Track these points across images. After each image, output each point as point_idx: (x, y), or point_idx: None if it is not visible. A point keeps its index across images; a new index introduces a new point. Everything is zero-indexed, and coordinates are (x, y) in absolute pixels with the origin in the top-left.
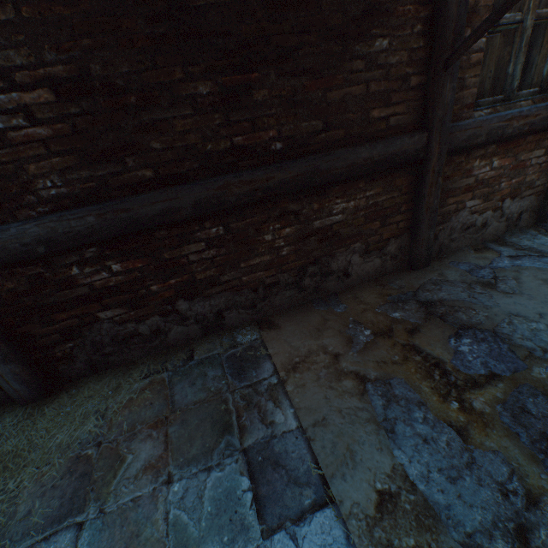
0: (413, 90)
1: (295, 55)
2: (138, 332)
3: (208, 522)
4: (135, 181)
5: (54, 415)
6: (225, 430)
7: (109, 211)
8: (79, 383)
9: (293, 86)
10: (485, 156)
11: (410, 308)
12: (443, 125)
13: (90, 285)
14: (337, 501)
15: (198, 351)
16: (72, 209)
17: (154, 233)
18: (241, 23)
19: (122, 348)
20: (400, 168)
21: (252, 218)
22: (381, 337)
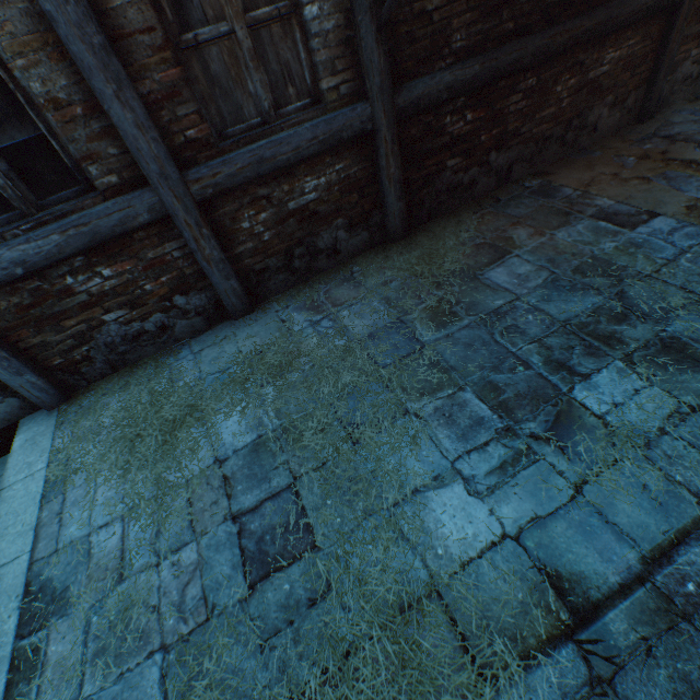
0: None
1: None
2: (461, 183)
3: (594, 237)
4: (501, 35)
5: (428, 240)
6: (567, 215)
7: (487, 61)
8: (422, 228)
9: None
10: None
11: (656, 142)
12: None
13: (451, 134)
14: (662, 215)
15: (499, 197)
16: (465, 60)
17: (497, 84)
18: None
19: (449, 198)
20: (657, 15)
21: (554, 70)
22: (641, 161)
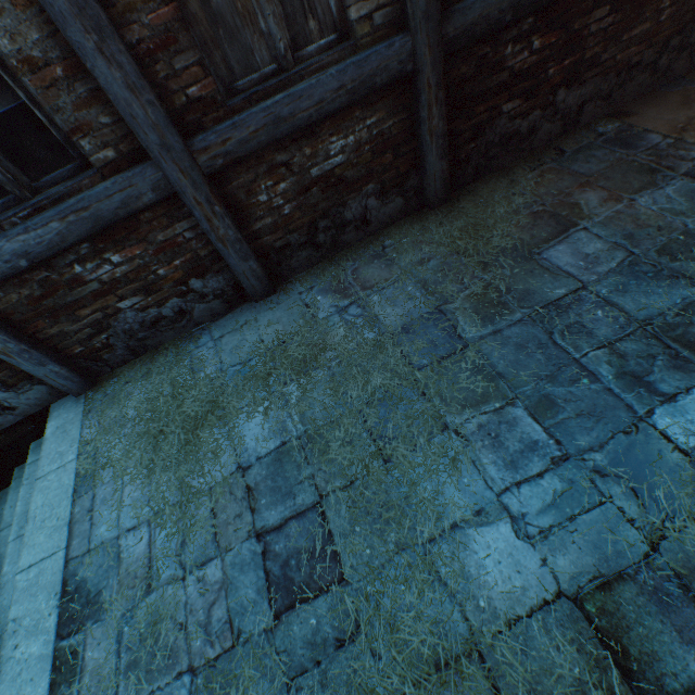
0: None
1: None
2: (518, 132)
3: (688, 203)
4: None
5: (474, 206)
6: (652, 172)
7: None
8: (466, 190)
9: None
10: None
11: None
12: None
13: (510, 70)
14: None
15: (564, 147)
16: None
17: None
18: None
19: (501, 151)
20: None
21: None
22: None
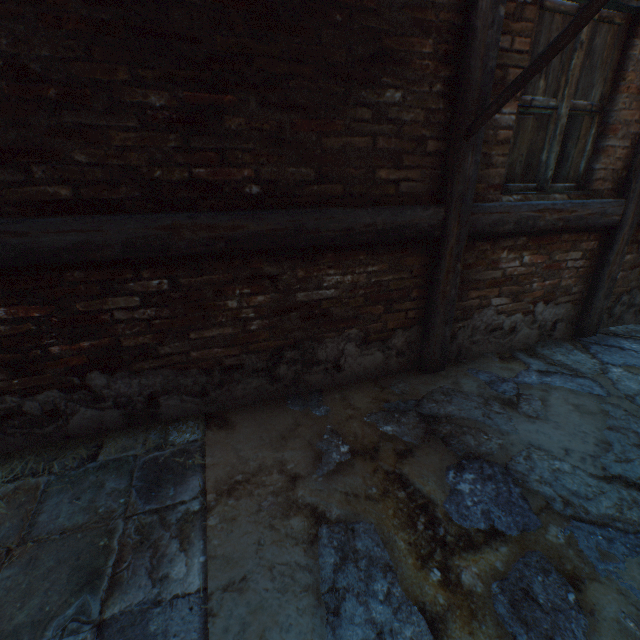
0: (430, 156)
1: (285, 85)
2: (22, 410)
3: None
4: (43, 199)
5: None
6: (88, 583)
7: None
8: None
9: (279, 121)
10: (515, 248)
11: (408, 422)
12: (463, 202)
13: None
14: None
15: (108, 448)
16: None
17: (64, 273)
18: (216, 33)
19: None
20: (412, 244)
21: (211, 275)
22: (361, 458)
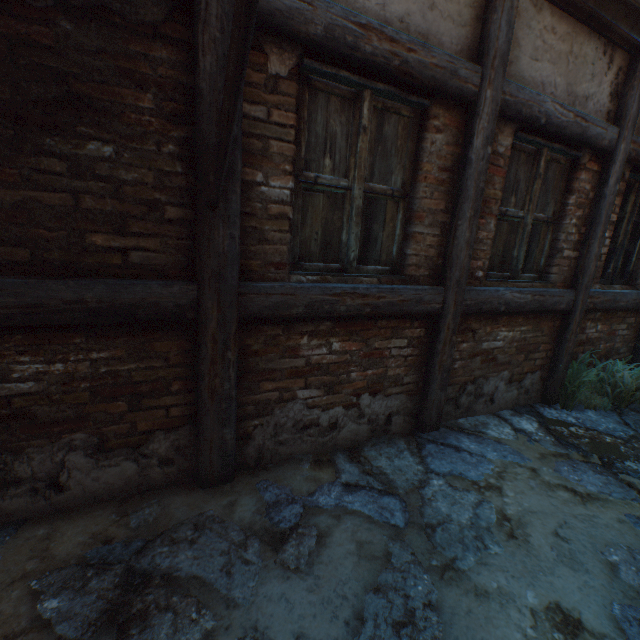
0: (173, 223)
1: None
2: None
3: None
4: None
5: None
6: None
7: None
8: None
9: None
10: (319, 333)
11: (95, 587)
12: (222, 280)
13: None
14: None
15: None
16: None
17: None
18: None
19: None
20: (162, 325)
21: None
22: None
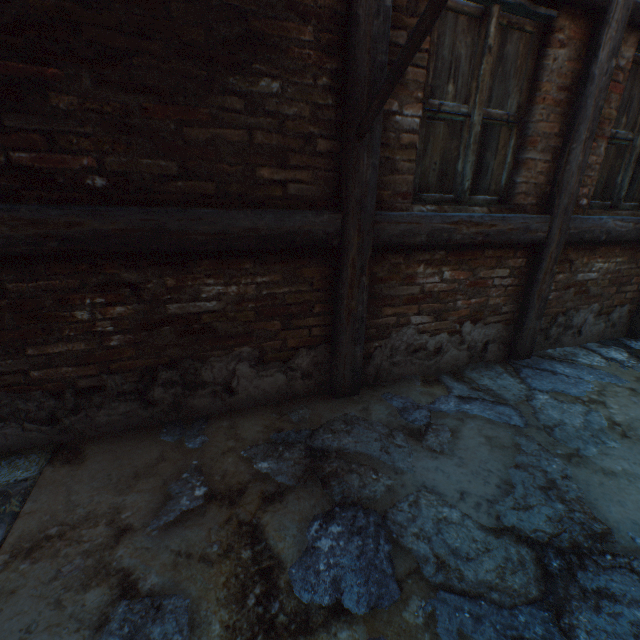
0: (322, 156)
1: (128, 62)
2: None
3: None
4: None
5: None
6: None
7: None
8: None
9: (125, 104)
10: (433, 262)
11: (290, 457)
12: (363, 208)
13: None
14: None
15: None
16: None
17: None
18: None
19: None
20: (309, 253)
21: (50, 280)
22: (218, 503)
